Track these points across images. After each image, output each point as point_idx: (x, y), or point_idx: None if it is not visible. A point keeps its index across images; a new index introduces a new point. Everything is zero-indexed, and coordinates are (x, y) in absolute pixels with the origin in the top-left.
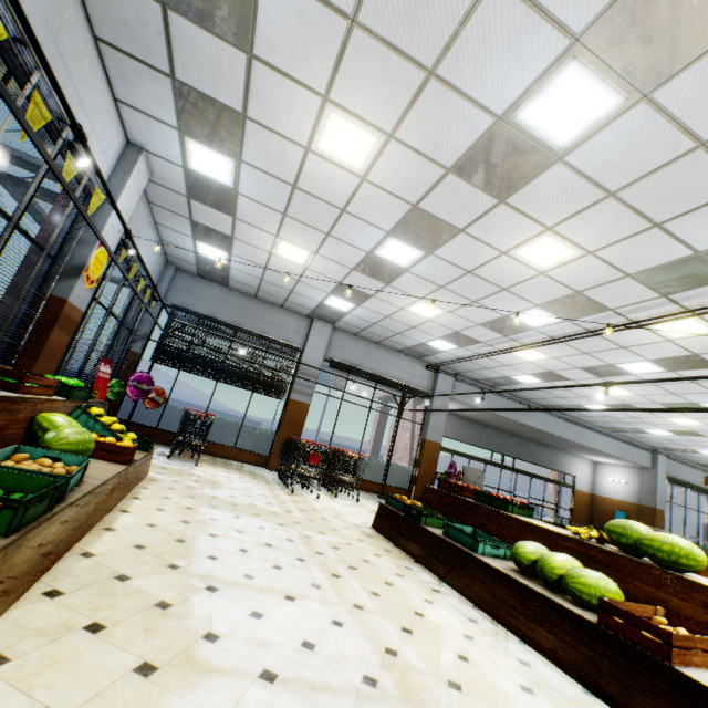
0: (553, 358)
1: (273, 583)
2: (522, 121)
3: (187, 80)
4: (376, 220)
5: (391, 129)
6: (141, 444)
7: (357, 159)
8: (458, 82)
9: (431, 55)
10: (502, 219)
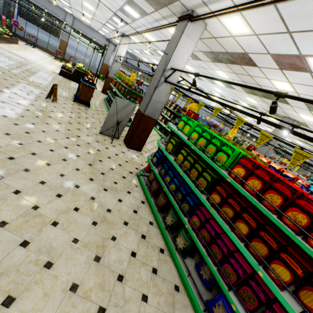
0: None
1: (30, 56)
2: None
3: None
4: None
5: None
6: (14, 36)
7: None
8: None
9: None
10: (74, 5)
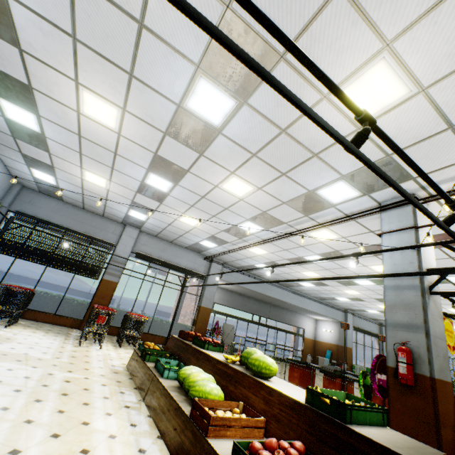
0: (271, 253)
1: None
2: (191, 108)
3: None
4: (137, 161)
5: (123, 105)
6: None
7: (111, 122)
8: (148, 82)
9: (127, 65)
10: (206, 165)
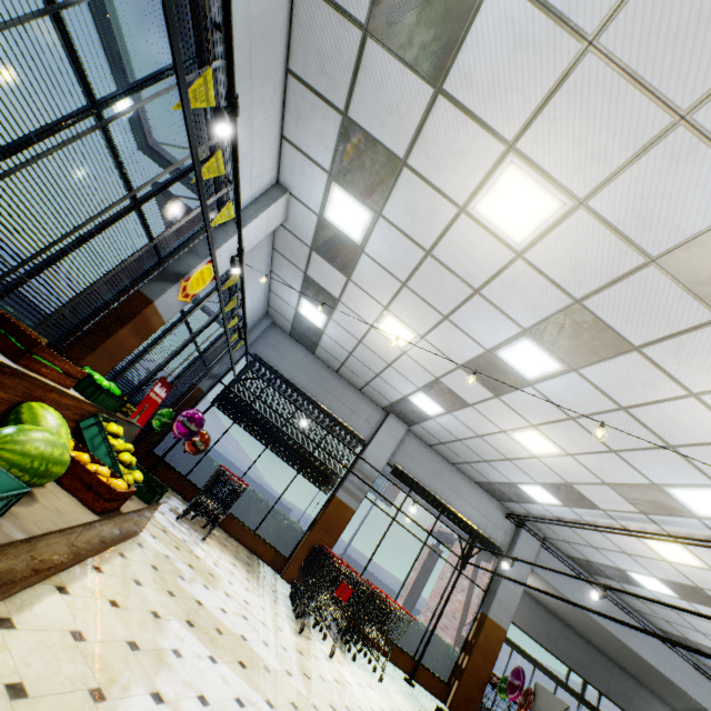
0: None
1: None
2: None
3: (358, 118)
4: (515, 311)
5: (585, 194)
6: (145, 490)
7: (521, 229)
8: None
9: (694, 91)
10: None
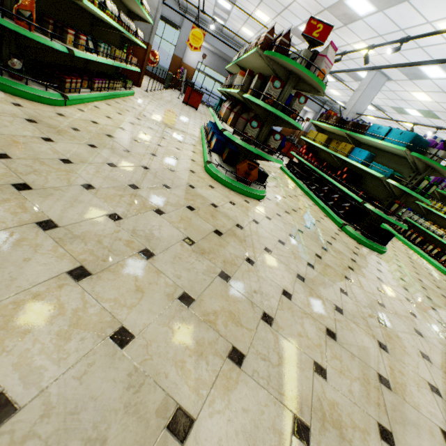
0: None
1: None
2: None
3: None
4: None
5: None
6: None
7: None
8: None
9: None
10: None
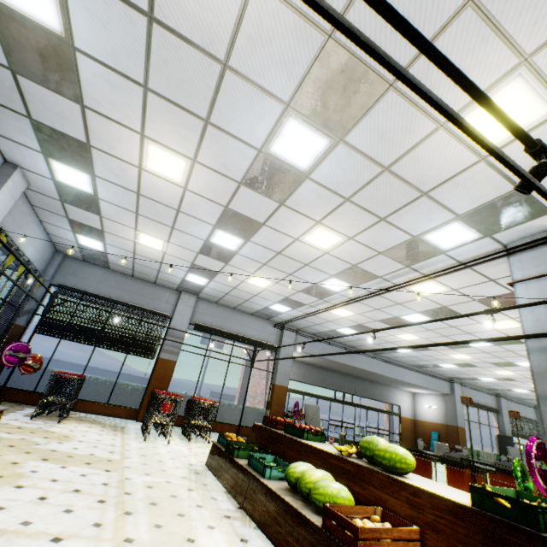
0: (358, 314)
1: (50, 527)
2: (275, 152)
3: (41, 120)
4: (203, 217)
5: (193, 156)
6: None
7: (177, 175)
8: (226, 127)
9: (203, 111)
10: (287, 216)
